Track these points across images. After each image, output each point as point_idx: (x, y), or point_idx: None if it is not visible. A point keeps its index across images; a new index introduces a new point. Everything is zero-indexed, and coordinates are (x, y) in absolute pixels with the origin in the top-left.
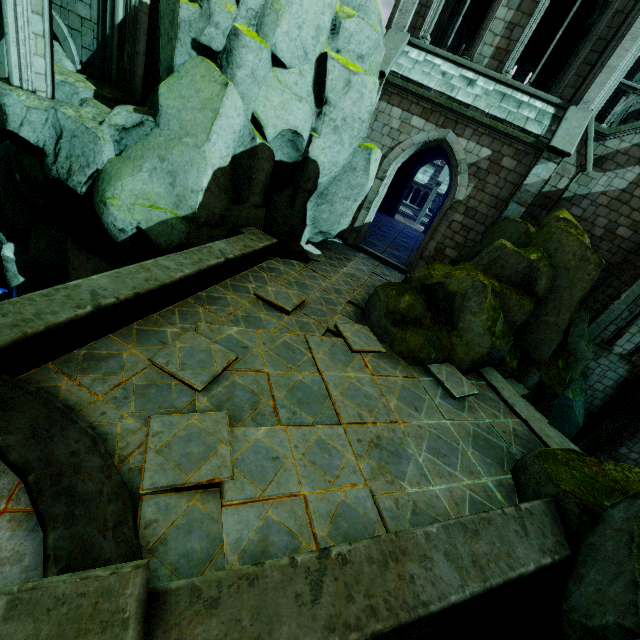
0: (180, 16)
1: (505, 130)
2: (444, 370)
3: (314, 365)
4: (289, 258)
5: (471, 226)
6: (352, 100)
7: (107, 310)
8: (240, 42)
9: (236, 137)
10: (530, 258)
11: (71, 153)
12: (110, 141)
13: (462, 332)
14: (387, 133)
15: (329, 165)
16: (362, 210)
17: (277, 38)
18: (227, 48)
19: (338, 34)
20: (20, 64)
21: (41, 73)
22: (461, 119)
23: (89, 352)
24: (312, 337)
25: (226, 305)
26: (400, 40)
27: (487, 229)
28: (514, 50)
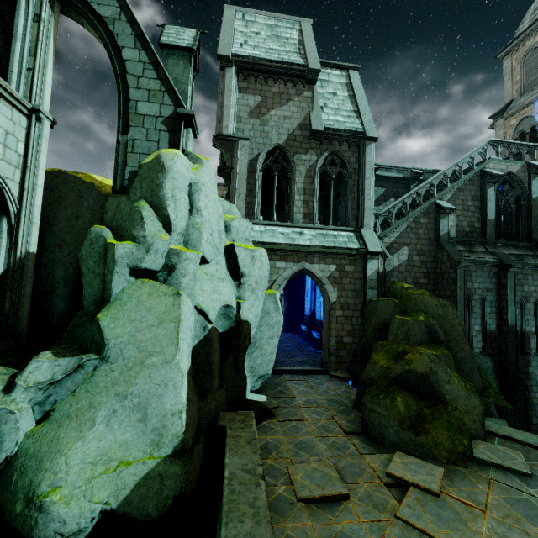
0: (116, 254)
1: (338, 251)
2: (484, 450)
3: None
4: (259, 422)
5: (350, 315)
6: (258, 267)
7: None
8: (181, 257)
9: (192, 333)
10: (422, 320)
11: None
12: (27, 407)
13: (453, 403)
14: None
15: (254, 318)
16: None
17: (203, 246)
18: (167, 265)
19: (230, 231)
20: None
21: None
22: (308, 254)
23: None
24: (402, 511)
25: None
26: None
27: (363, 312)
28: (314, 212)
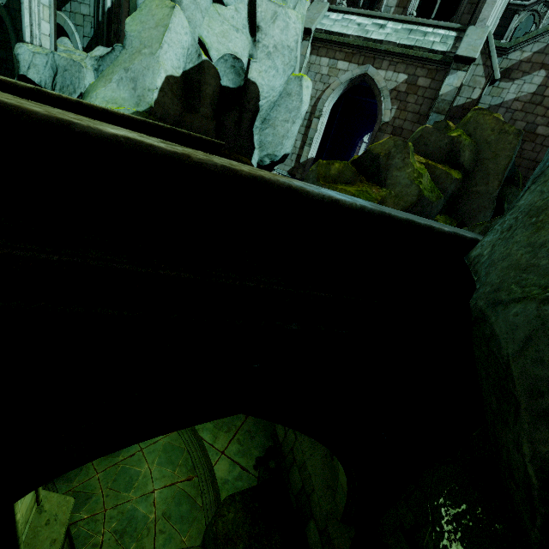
0: None
1: (415, 54)
2: None
3: None
4: None
5: None
6: (280, 29)
7: (48, 98)
8: None
9: (185, 53)
10: (450, 135)
11: (63, 85)
12: (91, 70)
13: (390, 187)
14: (319, 79)
15: (267, 89)
16: (305, 147)
17: None
18: None
19: None
20: (31, 25)
21: (47, 35)
22: (378, 55)
23: None
24: None
25: None
26: (321, 7)
27: None
28: None
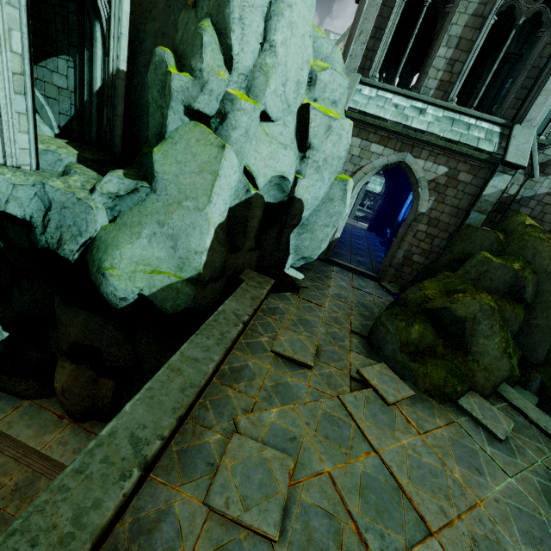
0: (172, 87)
1: (460, 150)
2: (474, 403)
3: (364, 439)
4: (282, 291)
5: (435, 234)
6: (332, 142)
7: (153, 460)
8: (235, 106)
9: (232, 192)
10: (515, 268)
11: (61, 223)
12: (102, 208)
13: (477, 356)
14: (348, 160)
15: (311, 200)
16: None
17: (267, 97)
18: (221, 112)
19: (315, 85)
20: (3, 143)
21: (25, 148)
22: (417, 143)
23: (134, 519)
24: (346, 397)
25: (252, 376)
26: (353, 80)
27: (452, 236)
28: (457, 81)
